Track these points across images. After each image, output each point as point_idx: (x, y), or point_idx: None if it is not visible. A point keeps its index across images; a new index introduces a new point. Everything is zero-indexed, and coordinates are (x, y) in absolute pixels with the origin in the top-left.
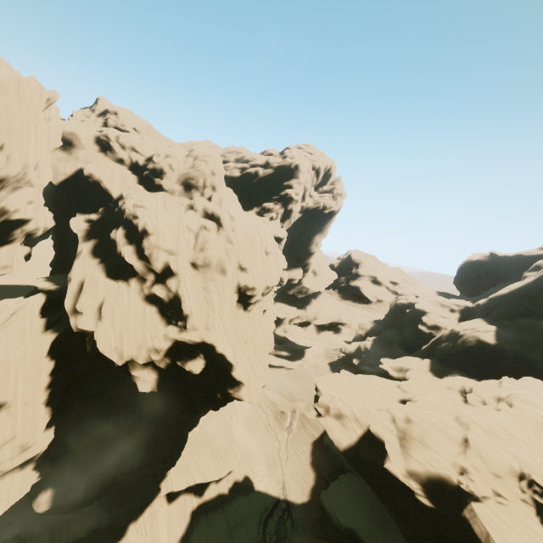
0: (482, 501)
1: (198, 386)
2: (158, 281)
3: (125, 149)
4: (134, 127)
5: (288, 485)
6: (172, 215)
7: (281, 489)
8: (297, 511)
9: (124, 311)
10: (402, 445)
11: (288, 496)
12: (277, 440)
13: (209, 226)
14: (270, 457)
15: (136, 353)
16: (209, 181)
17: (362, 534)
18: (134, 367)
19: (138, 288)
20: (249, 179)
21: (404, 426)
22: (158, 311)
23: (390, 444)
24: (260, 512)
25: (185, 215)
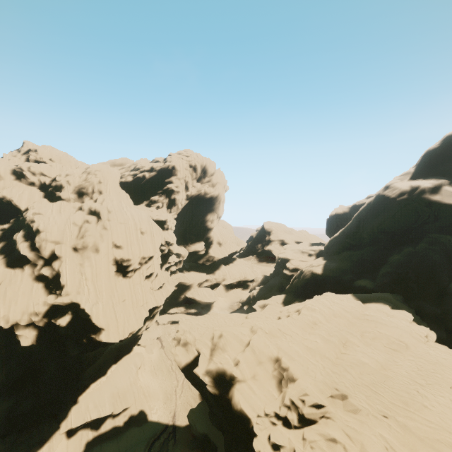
0: (244, 381)
1: (71, 336)
2: (46, 264)
3: (35, 175)
4: (50, 158)
5: (177, 413)
6: (63, 216)
7: (171, 417)
8: (181, 432)
9: (15, 289)
10: (211, 354)
11: (176, 422)
12: (176, 380)
13: (91, 219)
14: (168, 394)
15: (19, 318)
16: (96, 188)
17: (212, 436)
18: (18, 328)
19: (31, 271)
20: (140, 181)
21: (216, 340)
22: (44, 286)
23: (203, 354)
24: (150, 437)
25: (74, 214)
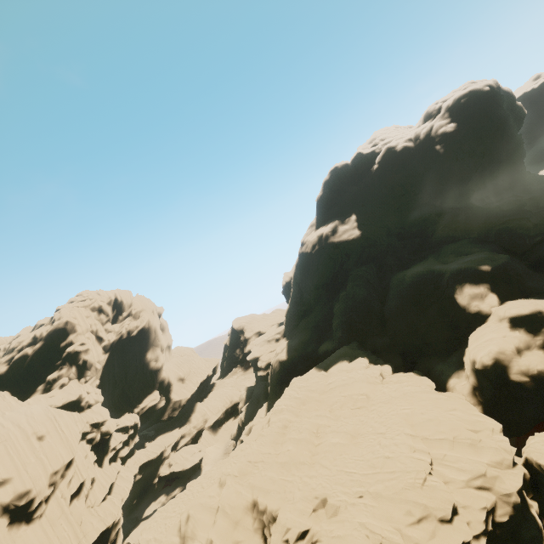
0: None
1: None
2: None
3: None
4: None
5: None
6: None
7: None
8: None
9: None
10: None
11: None
12: None
13: None
14: None
15: None
16: None
17: None
18: None
19: None
20: (21, 364)
21: (184, 529)
22: None
23: None
24: None
25: None
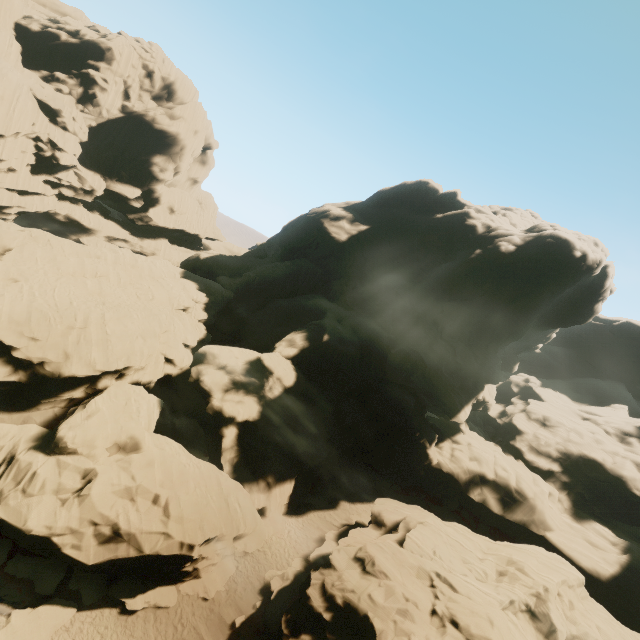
0: None
1: None
2: None
3: None
4: None
5: None
6: None
7: None
8: None
9: None
10: None
11: None
12: None
13: None
14: None
15: None
16: None
17: None
18: None
19: None
20: (50, 40)
21: None
22: None
23: None
24: None
25: None
